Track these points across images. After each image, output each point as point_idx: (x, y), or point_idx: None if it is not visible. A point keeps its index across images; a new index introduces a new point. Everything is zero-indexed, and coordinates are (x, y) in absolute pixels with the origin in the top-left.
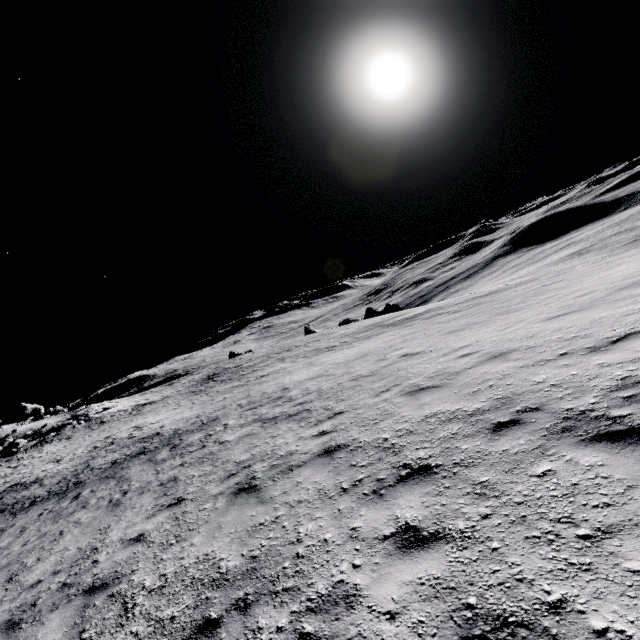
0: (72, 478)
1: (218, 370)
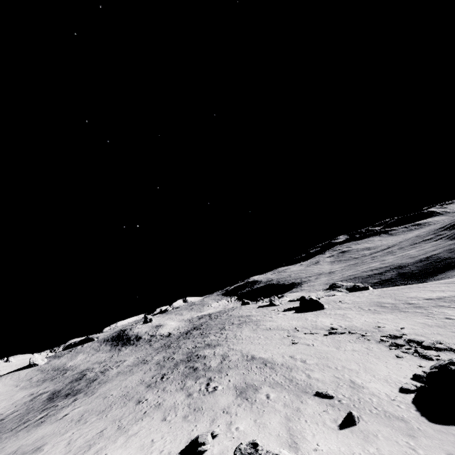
0: (68, 390)
1: (202, 323)
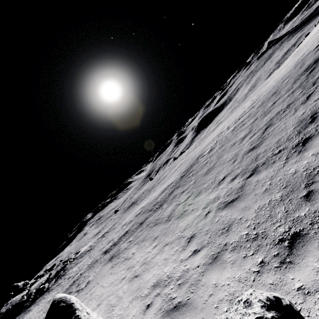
0: (158, 203)
1: (128, 205)
